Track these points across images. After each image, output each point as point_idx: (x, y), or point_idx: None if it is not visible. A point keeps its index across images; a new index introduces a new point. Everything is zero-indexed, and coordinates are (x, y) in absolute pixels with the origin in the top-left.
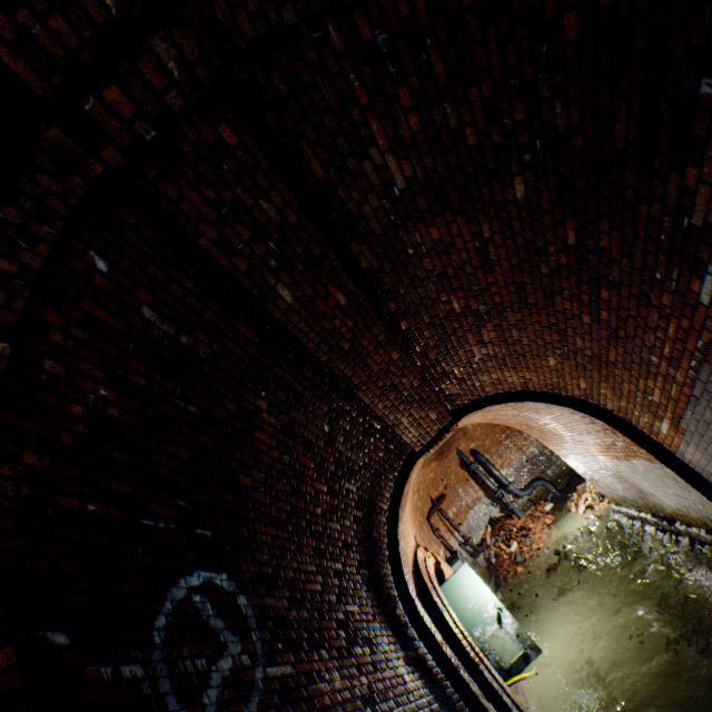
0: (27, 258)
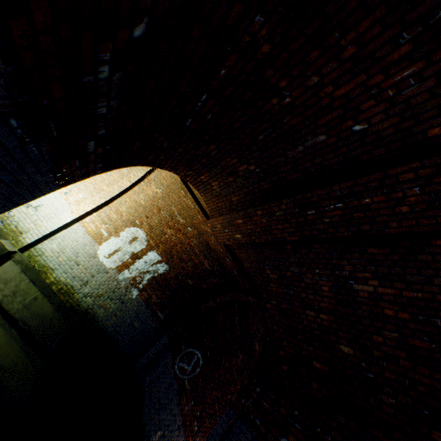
0: (225, 299)
